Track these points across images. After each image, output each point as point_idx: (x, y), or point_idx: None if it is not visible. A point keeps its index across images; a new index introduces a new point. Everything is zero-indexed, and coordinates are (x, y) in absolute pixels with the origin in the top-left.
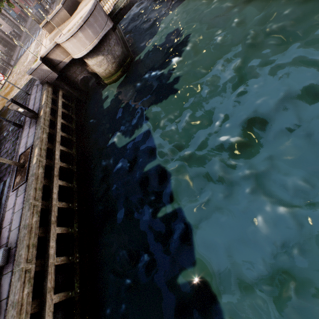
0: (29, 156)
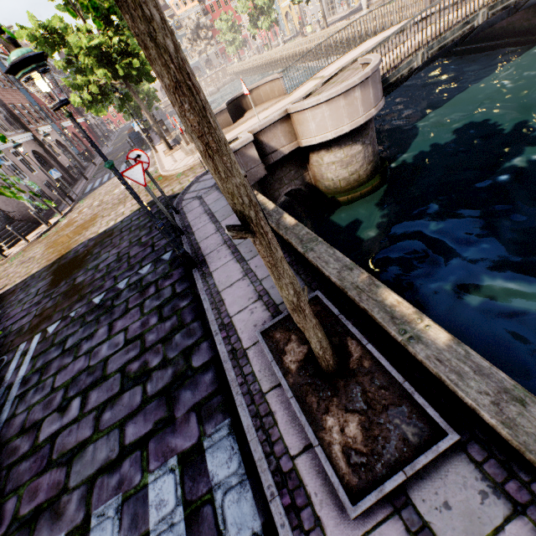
0: (348, 325)
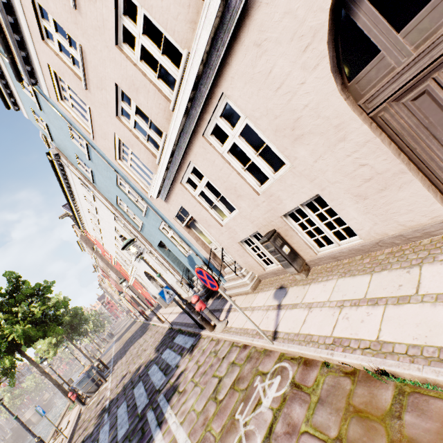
0: None
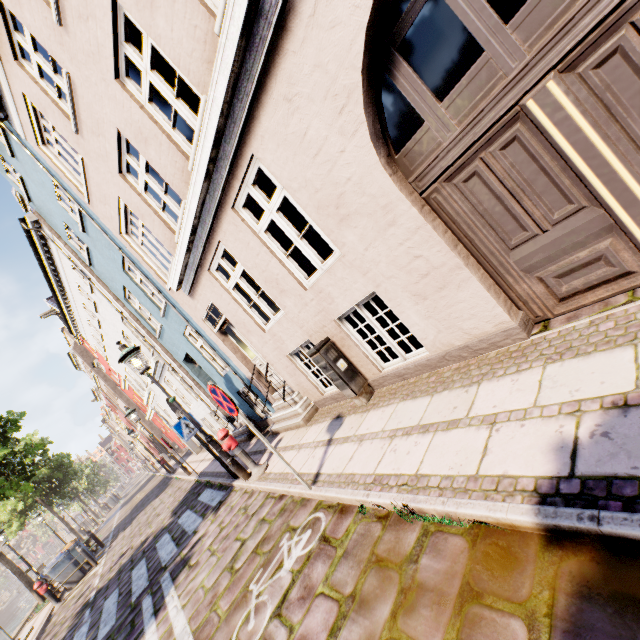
0: None
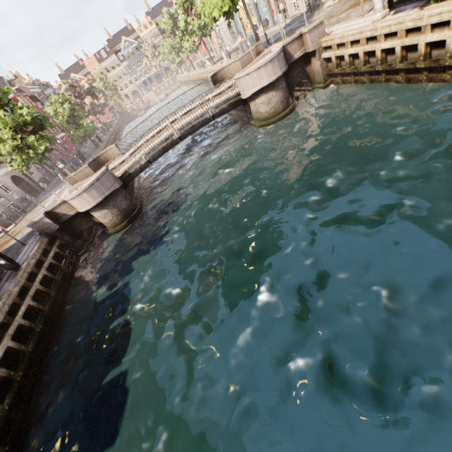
0: None
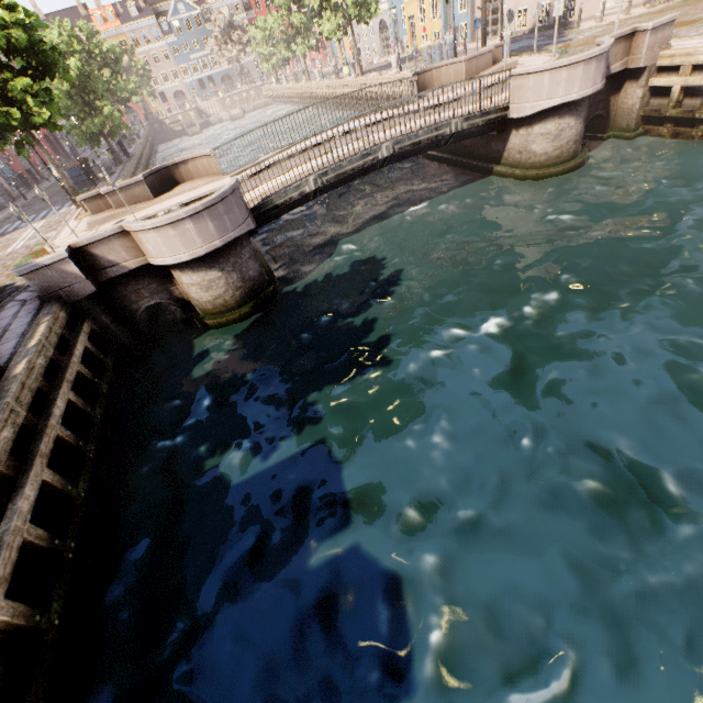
0: None
